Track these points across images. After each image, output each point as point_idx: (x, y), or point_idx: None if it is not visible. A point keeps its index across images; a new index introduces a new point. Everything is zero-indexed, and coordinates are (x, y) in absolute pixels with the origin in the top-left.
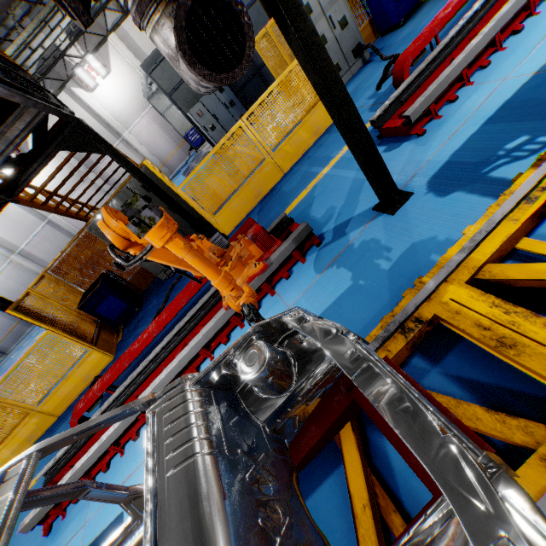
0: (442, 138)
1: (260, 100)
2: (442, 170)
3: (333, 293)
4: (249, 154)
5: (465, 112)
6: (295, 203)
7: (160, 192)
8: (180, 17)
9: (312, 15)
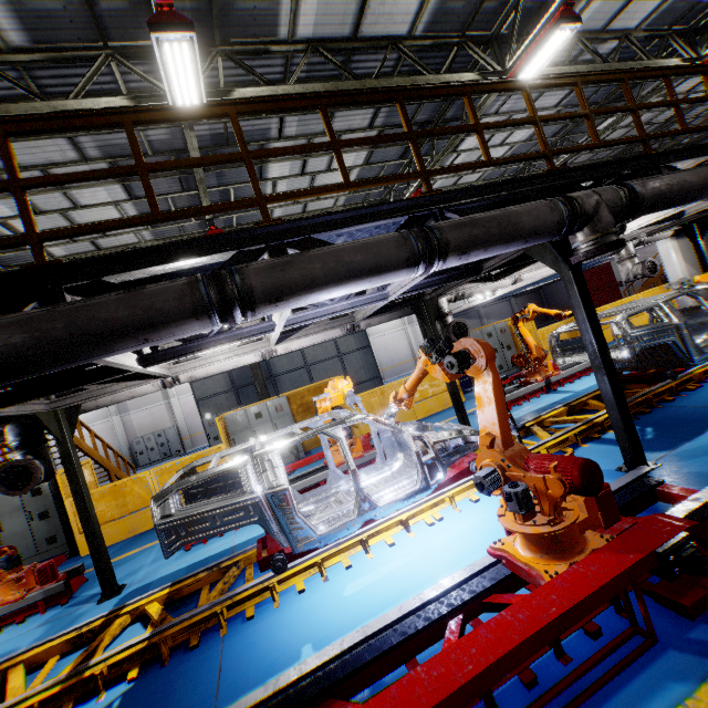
0: (180, 561)
1: (172, 463)
2: (144, 586)
3: (5, 650)
4: (143, 496)
5: (206, 549)
6: (122, 556)
7: (59, 495)
8: (5, 468)
9: (262, 418)
